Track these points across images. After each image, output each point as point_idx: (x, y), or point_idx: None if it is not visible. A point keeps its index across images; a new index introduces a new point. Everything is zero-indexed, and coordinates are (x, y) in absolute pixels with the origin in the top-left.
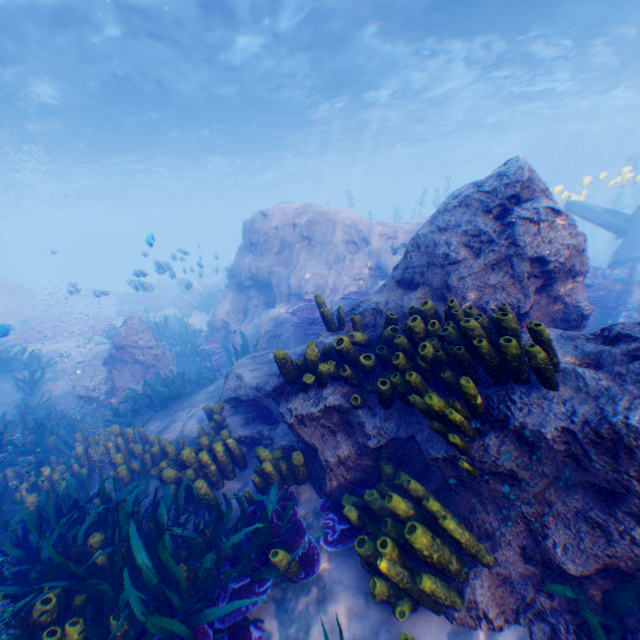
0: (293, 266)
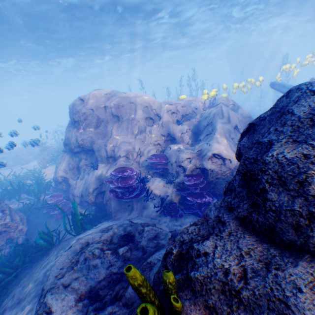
0: (109, 137)
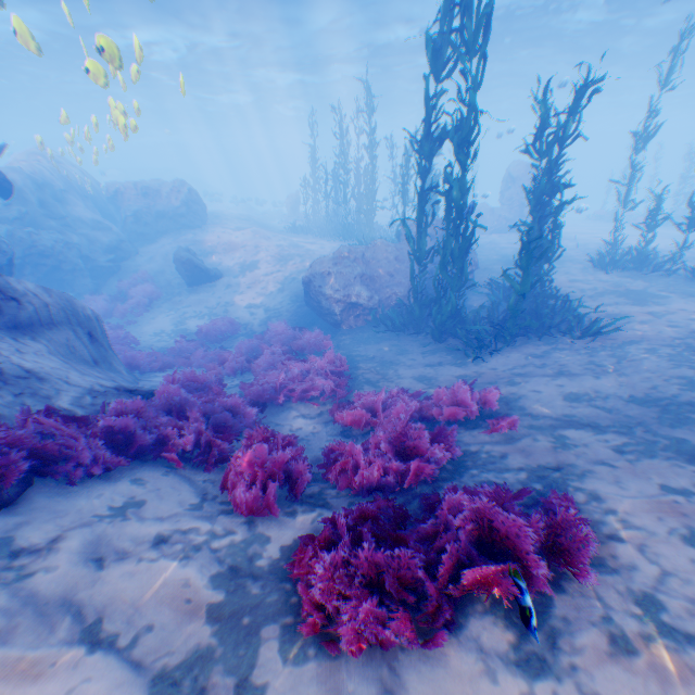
0: None
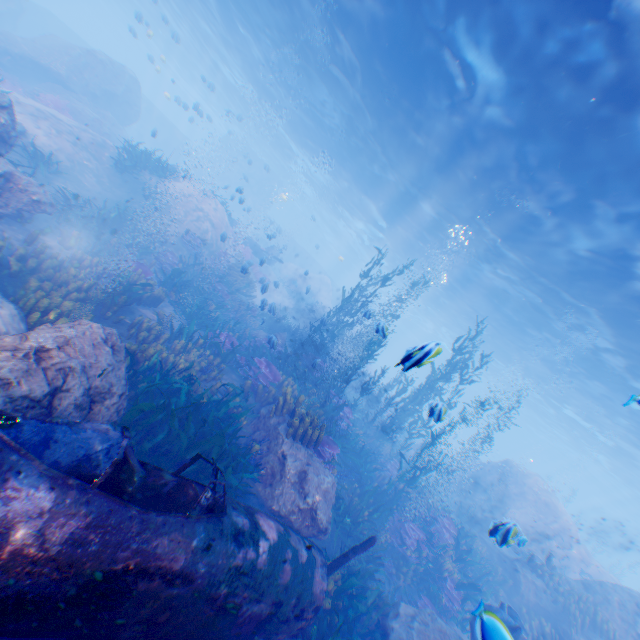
0: (514, 506)
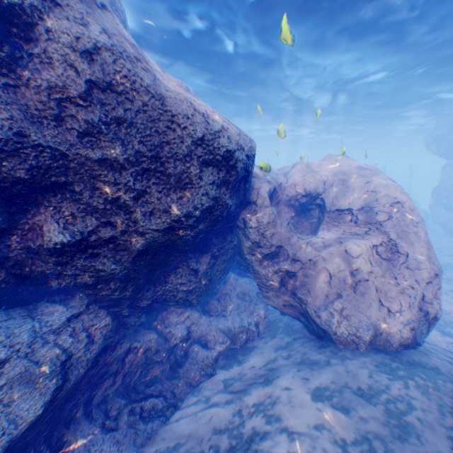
0: None
